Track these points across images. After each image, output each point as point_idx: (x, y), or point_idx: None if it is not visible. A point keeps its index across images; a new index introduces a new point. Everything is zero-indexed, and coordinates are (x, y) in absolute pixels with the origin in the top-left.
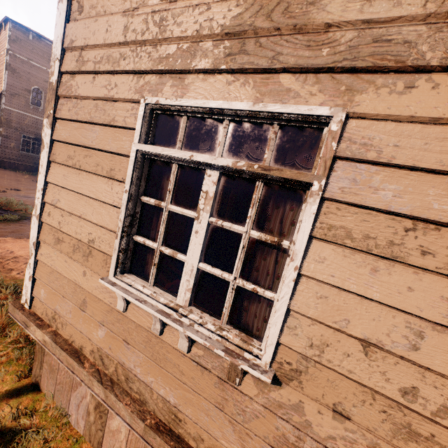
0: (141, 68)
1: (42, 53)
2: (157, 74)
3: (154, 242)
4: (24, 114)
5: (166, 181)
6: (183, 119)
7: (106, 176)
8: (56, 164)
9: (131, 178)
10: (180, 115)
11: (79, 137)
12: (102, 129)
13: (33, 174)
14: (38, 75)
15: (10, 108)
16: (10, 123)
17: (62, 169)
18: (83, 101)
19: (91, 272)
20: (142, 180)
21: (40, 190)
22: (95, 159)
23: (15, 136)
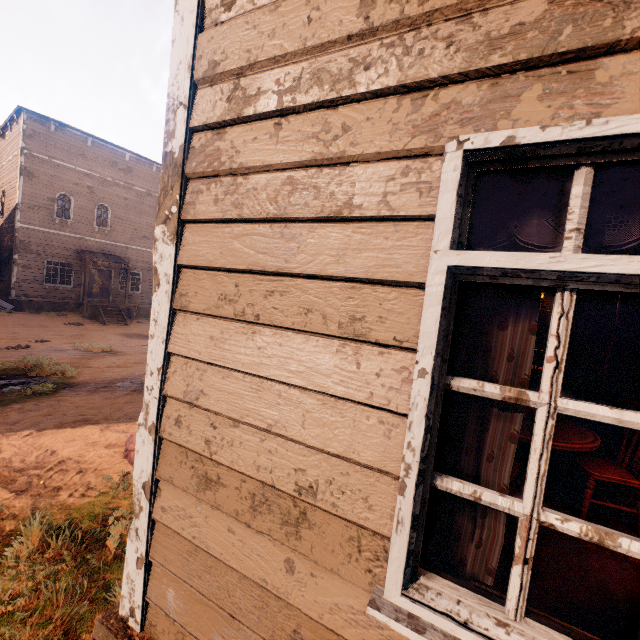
0: (429, 75)
1: (68, 147)
2: (479, 80)
3: (505, 495)
4: (47, 232)
5: (496, 332)
6: (580, 174)
7: (338, 334)
8: (188, 314)
9: (435, 339)
10: (570, 165)
11: (248, 254)
12: (312, 229)
13: (64, 314)
14: (65, 176)
15: (27, 226)
16: (29, 246)
17: (206, 325)
18: (252, 178)
19: (309, 565)
20: (449, 339)
21: (156, 372)
22: (298, 299)
23: (35, 264)
